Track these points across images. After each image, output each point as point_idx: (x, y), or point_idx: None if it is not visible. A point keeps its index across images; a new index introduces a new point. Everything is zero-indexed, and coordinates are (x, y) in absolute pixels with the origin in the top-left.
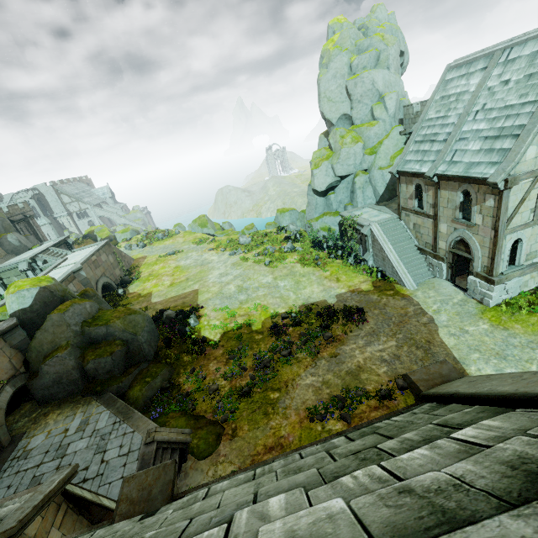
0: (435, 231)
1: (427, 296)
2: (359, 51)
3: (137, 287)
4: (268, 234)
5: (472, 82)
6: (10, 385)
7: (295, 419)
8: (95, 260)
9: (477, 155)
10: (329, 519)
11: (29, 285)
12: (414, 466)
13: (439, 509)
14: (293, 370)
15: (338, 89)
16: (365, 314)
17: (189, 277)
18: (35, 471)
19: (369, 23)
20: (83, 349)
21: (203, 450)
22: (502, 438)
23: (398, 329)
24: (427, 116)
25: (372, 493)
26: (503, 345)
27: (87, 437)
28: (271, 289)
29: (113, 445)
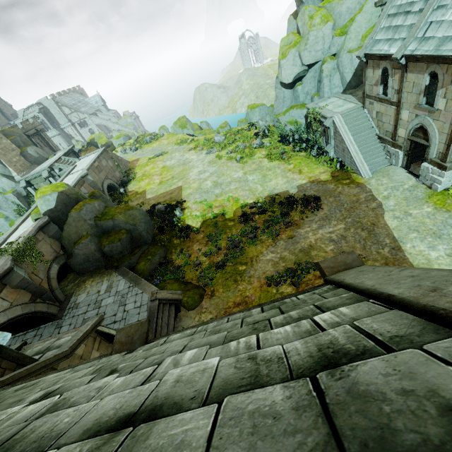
0: (397, 119)
1: (380, 183)
2: None
3: (134, 186)
4: (240, 131)
5: None
6: (55, 263)
7: (257, 284)
8: (97, 165)
9: None
10: (203, 371)
11: (50, 191)
12: (273, 339)
13: (256, 374)
14: (257, 249)
15: None
16: (321, 202)
17: (174, 176)
18: (84, 316)
19: None
20: (99, 237)
21: (191, 304)
22: (337, 324)
23: (348, 214)
24: None
25: (236, 357)
26: (441, 225)
27: (112, 296)
28: (241, 183)
29: (130, 301)
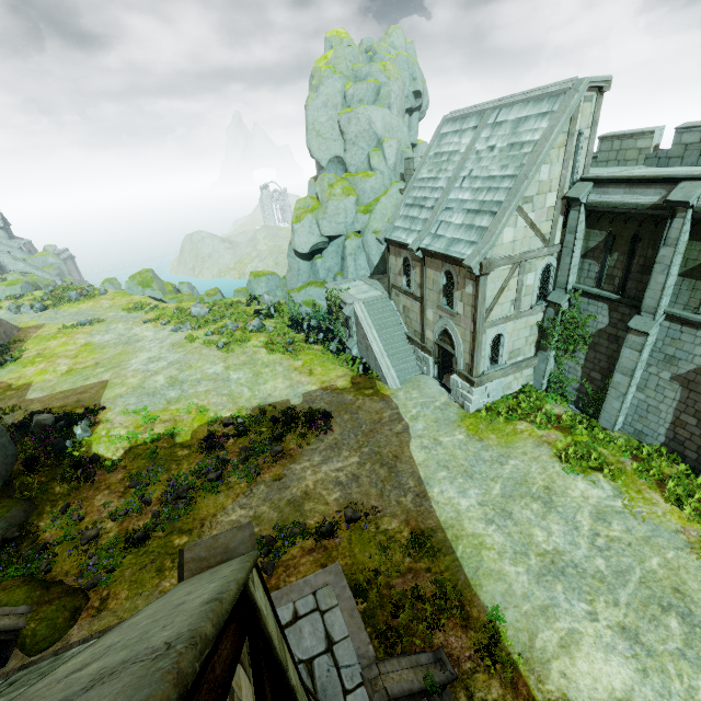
0: (423, 317)
1: (409, 397)
2: (356, 79)
3: (10, 373)
4: (234, 304)
5: (464, 142)
6: None
7: None
8: None
9: (459, 230)
10: None
11: None
12: None
13: None
14: (218, 501)
15: (329, 122)
16: (332, 420)
17: (100, 361)
18: None
19: (378, 46)
20: None
21: (41, 638)
22: None
23: (365, 440)
24: (420, 175)
25: None
26: (473, 459)
27: None
28: (218, 383)
29: None
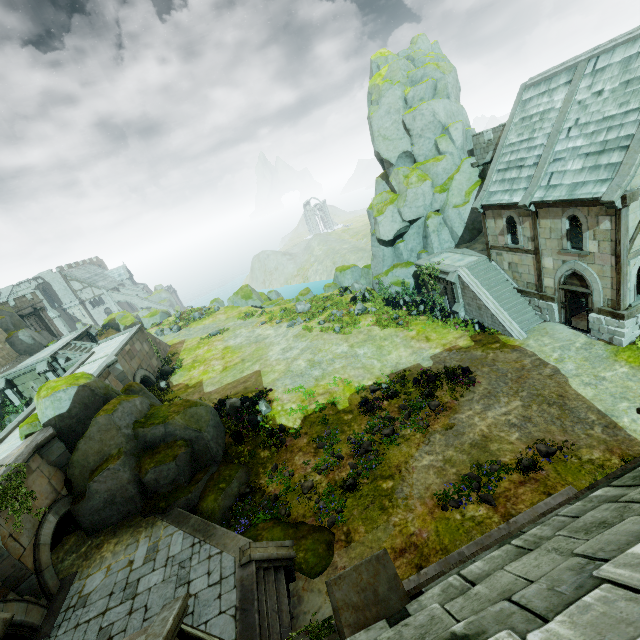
0: (538, 268)
1: (542, 344)
2: (412, 83)
3: (181, 377)
4: (329, 297)
5: (557, 98)
6: (53, 513)
7: (422, 509)
8: (129, 350)
9: (579, 174)
10: None
11: (65, 385)
12: None
13: None
14: (403, 451)
15: (394, 125)
16: (473, 374)
17: (245, 358)
18: (101, 620)
19: (415, 54)
20: (138, 456)
21: (313, 564)
22: None
23: (518, 386)
24: (507, 141)
25: None
26: None
27: (160, 568)
28: (349, 359)
29: (197, 574)
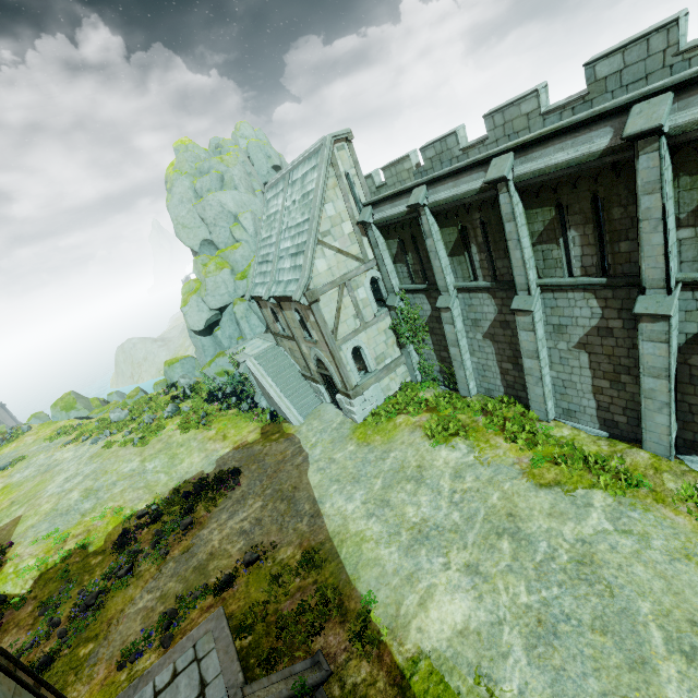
0: (302, 353)
1: (310, 428)
2: (202, 174)
3: None
4: (154, 397)
5: (280, 202)
6: None
7: (102, 676)
8: None
9: (290, 272)
10: None
11: None
12: None
13: None
14: (127, 594)
15: (190, 214)
16: (240, 475)
17: (16, 499)
18: None
19: (224, 142)
20: None
21: None
22: None
23: (269, 482)
24: (262, 236)
25: None
26: (361, 464)
27: None
28: (133, 479)
29: None
